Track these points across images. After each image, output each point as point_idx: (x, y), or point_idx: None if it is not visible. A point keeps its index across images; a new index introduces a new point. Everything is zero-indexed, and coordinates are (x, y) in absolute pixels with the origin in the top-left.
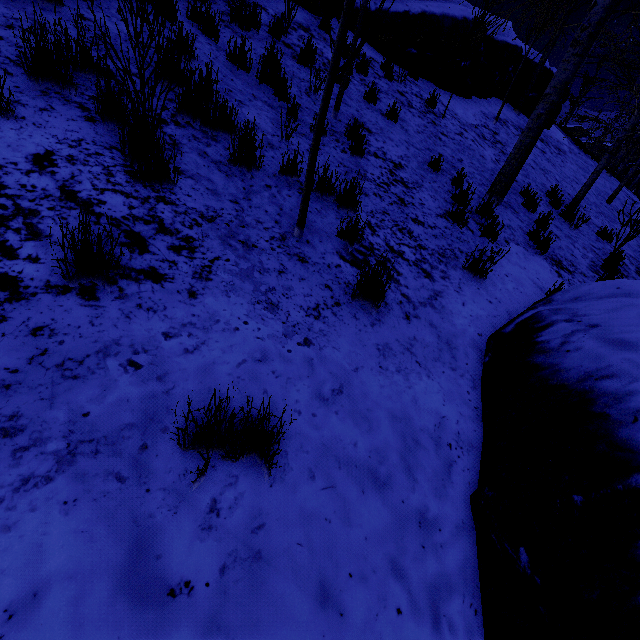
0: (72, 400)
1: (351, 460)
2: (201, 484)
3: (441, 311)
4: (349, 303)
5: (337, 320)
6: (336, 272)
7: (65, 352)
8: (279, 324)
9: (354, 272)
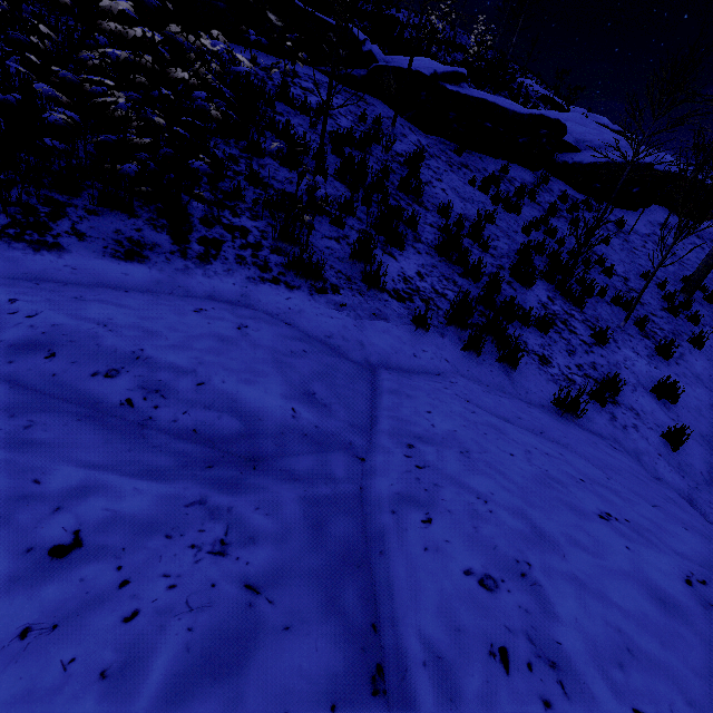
0: (623, 374)
1: (691, 407)
2: (659, 401)
3: (687, 363)
4: (656, 355)
5: (656, 361)
6: (644, 342)
7: (611, 362)
8: (644, 360)
9: (649, 342)
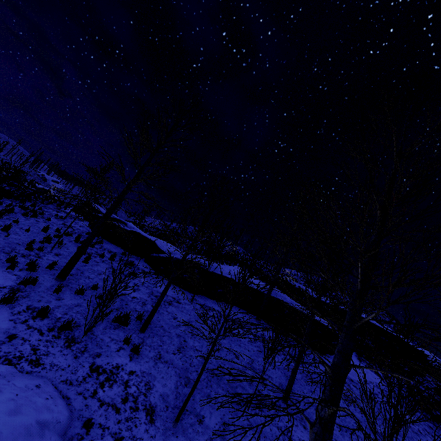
0: None
1: None
2: None
3: None
4: None
5: None
6: None
7: None
8: None
9: None
